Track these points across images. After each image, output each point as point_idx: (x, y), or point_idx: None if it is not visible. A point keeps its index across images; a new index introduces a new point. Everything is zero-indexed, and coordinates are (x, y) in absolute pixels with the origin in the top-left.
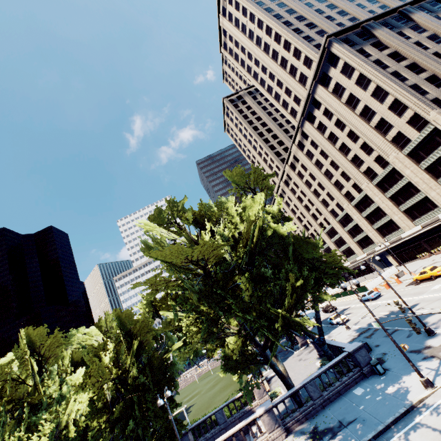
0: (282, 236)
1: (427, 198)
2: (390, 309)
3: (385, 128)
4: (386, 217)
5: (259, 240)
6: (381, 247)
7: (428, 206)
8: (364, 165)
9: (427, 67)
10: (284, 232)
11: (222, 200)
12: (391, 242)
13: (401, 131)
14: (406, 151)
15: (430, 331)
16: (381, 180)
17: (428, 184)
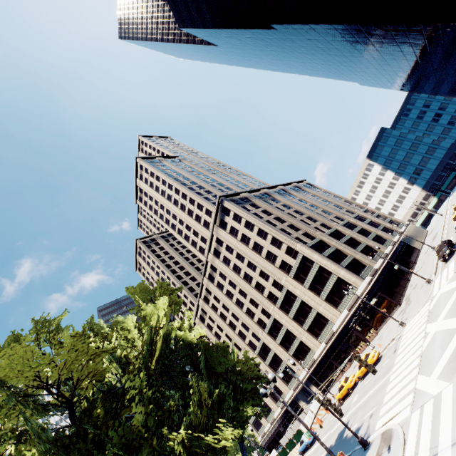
0: (191, 345)
1: (319, 314)
2: (328, 445)
3: (272, 258)
4: (296, 339)
5: (162, 351)
6: (302, 375)
7: (322, 321)
8: (266, 290)
9: (286, 219)
10: (193, 340)
11: (119, 320)
12: (308, 367)
13: (283, 259)
14: (291, 274)
15: (363, 441)
16: (282, 302)
17: (315, 300)
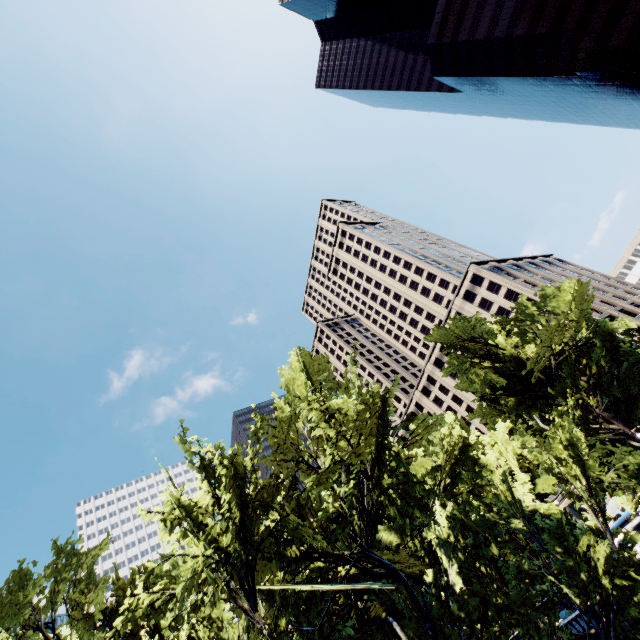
0: None
1: None
2: None
3: None
4: None
5: None
6: None
7: None
8: None
9: None
10: None
11: None
12: None
13: None
14: None
15: None
16: None
17: None
